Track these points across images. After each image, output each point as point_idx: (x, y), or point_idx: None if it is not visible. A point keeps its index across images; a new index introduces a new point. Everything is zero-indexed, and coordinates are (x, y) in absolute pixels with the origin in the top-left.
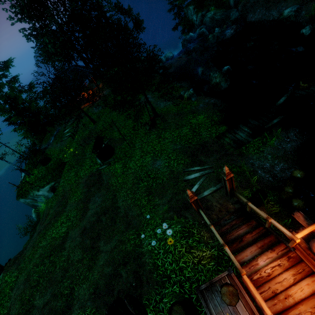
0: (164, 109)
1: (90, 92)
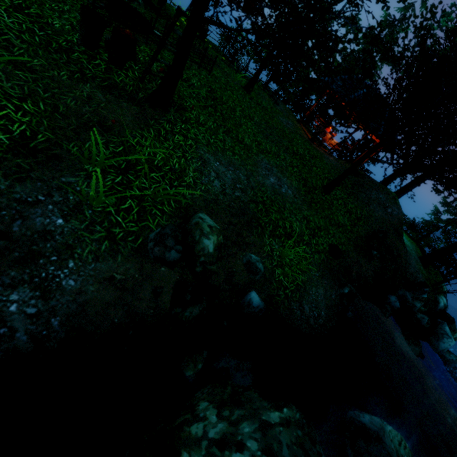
0: (185, 142)
1: (336, 142)
